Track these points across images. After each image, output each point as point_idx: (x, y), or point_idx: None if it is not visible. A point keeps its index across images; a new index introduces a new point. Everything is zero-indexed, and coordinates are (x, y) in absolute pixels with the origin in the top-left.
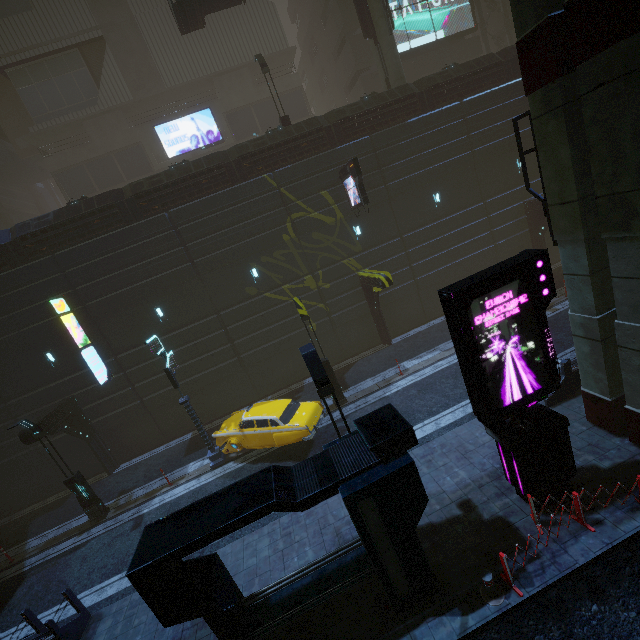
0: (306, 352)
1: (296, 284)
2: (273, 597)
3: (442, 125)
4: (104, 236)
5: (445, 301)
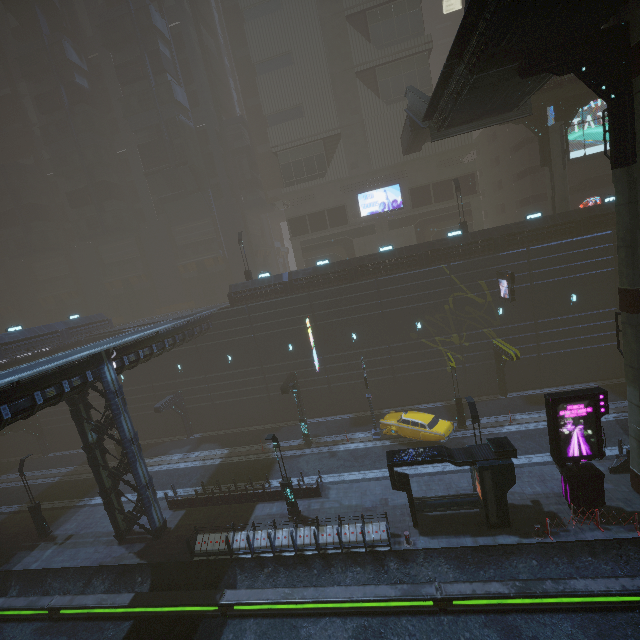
0: (469, 401)
1: (445, 338)
2: (428, 502)
3: (592, 246)
4: (338, 287)
5: (546, 400)
